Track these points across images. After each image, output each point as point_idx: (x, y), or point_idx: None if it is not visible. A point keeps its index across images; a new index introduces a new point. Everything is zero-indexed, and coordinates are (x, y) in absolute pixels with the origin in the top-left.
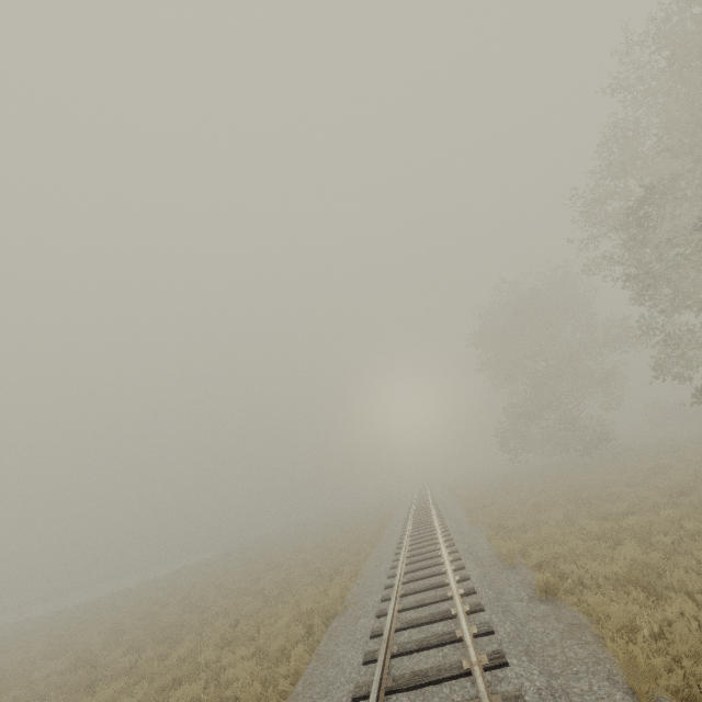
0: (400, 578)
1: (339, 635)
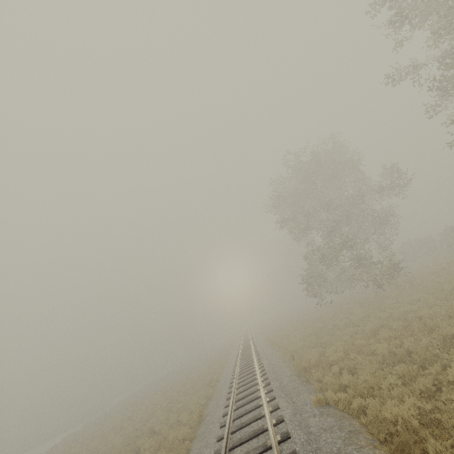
0: None
1: None
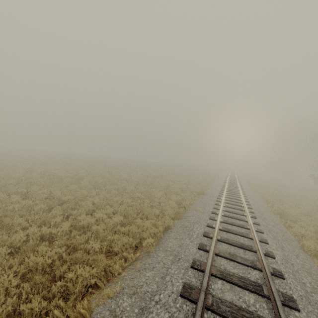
0: (228, 178)
1: (219, 179)
